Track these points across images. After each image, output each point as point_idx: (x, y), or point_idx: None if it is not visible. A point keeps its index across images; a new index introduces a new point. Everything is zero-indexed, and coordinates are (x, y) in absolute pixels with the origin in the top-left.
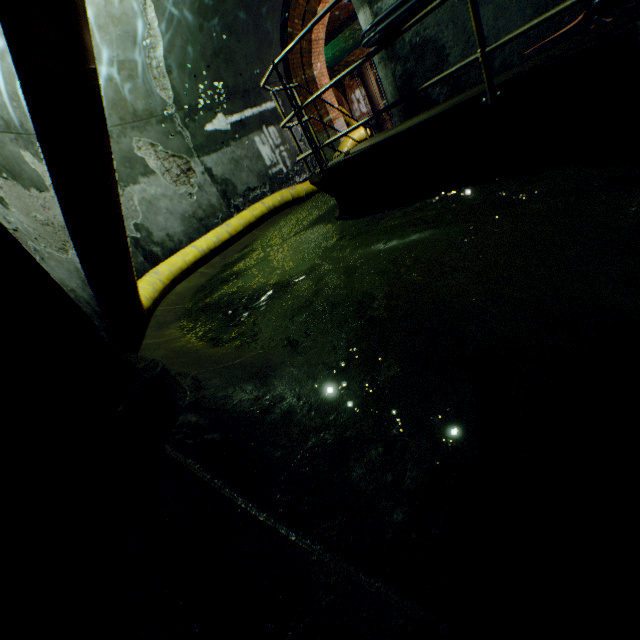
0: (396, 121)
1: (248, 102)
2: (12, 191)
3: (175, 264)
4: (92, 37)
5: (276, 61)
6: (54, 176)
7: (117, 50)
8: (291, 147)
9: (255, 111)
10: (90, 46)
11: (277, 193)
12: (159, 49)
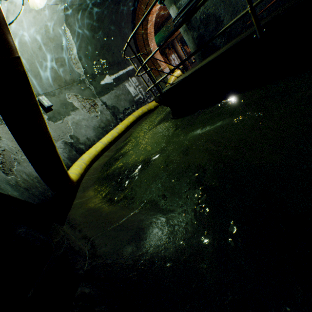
0: (197, 62)
1: (120, 67)
2: (3, 130)
3: (91, 153)
4: (41, 49)
5: (128, 41)
6: (5, 122)
7: (54, 53)
8: (144, 85)
9: (124, 71)
10: (12, 44)
11: (139, 109)
12: (74, 50)
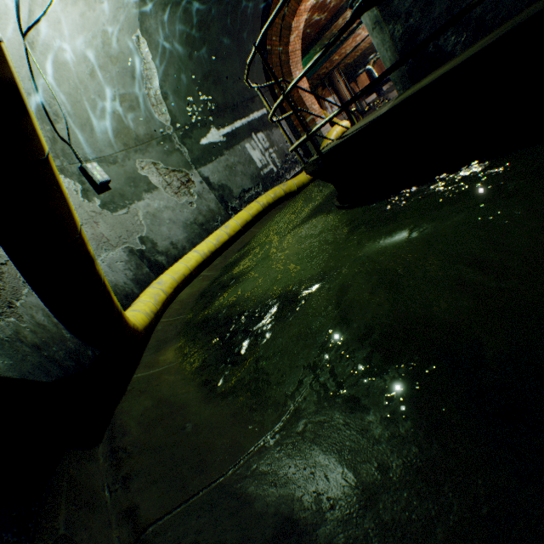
0: (398, 90)
1: (237, 115)
2: None
3: (178, 271)
4: (94, 76)
5: (258, 41)
6: None
7: (117, 85)
8: (279, 148)
9: (244, 121)
10: None
11: (270, 191)
12: (155, 80)
